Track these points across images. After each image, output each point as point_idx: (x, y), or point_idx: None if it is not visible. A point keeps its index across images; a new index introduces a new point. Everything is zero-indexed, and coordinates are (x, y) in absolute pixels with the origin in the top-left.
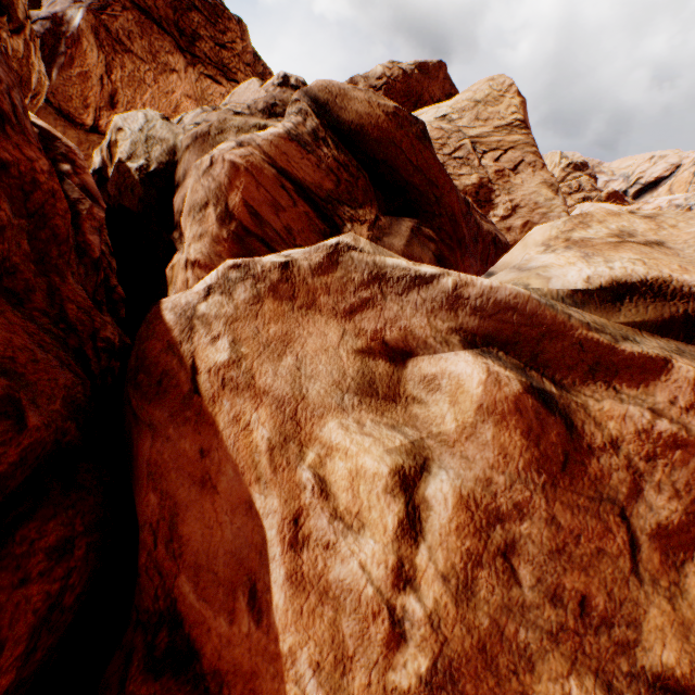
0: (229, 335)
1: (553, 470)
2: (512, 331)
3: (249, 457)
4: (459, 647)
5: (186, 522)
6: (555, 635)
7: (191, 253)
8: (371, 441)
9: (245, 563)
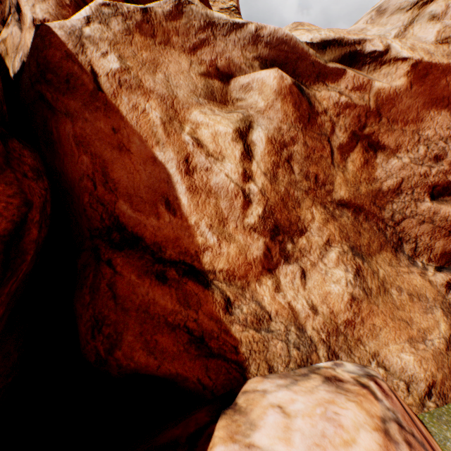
0: (115, 53)
1: (305, 122)
2: (284, 57)
3: (149, 130)
4: (274, 201)
5: (114, 172)
6: (307, 192)
7: (38, 13)
8: (221, 118)
9: (159, 191)
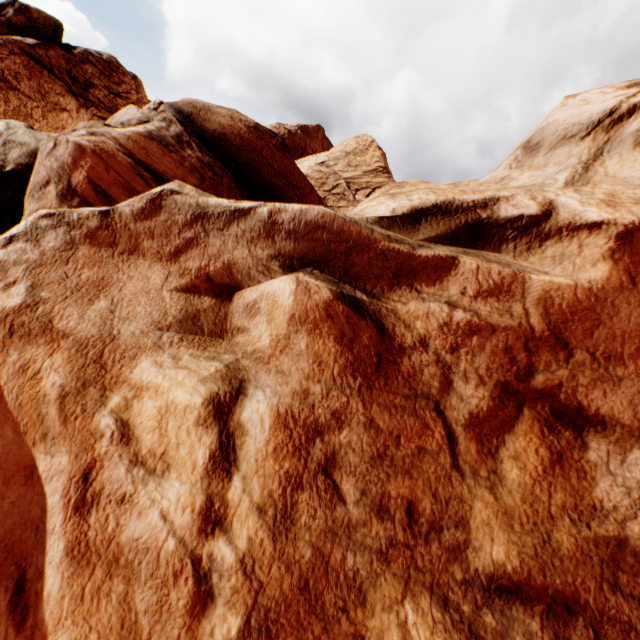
0: (29, 280)
1: (368, 373)
2: (324, 249)
3: (34, 411)
4: (278, 592)
5: None
6: (385, 554)
7: None
8: (186, 373)
9: (17, 547)
